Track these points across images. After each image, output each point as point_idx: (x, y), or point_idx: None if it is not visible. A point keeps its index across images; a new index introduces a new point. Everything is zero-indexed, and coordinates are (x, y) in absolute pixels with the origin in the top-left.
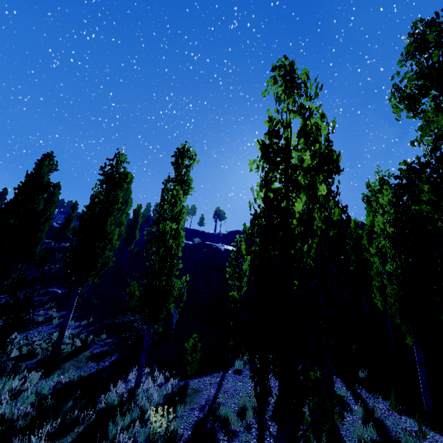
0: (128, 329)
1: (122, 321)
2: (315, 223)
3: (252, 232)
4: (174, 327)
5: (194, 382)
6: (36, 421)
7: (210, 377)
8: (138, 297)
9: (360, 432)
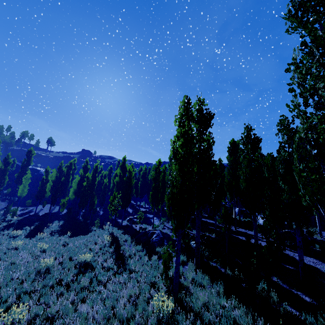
0: (7, 200)
1: (2, 198)
2: (44, 189)
3: (39, 188)
4: (22, 199)
5: (28, 207)
6: (0, 210)
7: (32, 207)
8: (9, 191)
9: (56, 210)
